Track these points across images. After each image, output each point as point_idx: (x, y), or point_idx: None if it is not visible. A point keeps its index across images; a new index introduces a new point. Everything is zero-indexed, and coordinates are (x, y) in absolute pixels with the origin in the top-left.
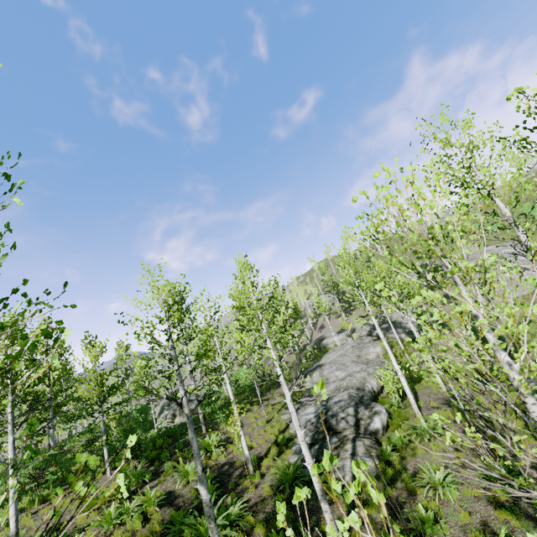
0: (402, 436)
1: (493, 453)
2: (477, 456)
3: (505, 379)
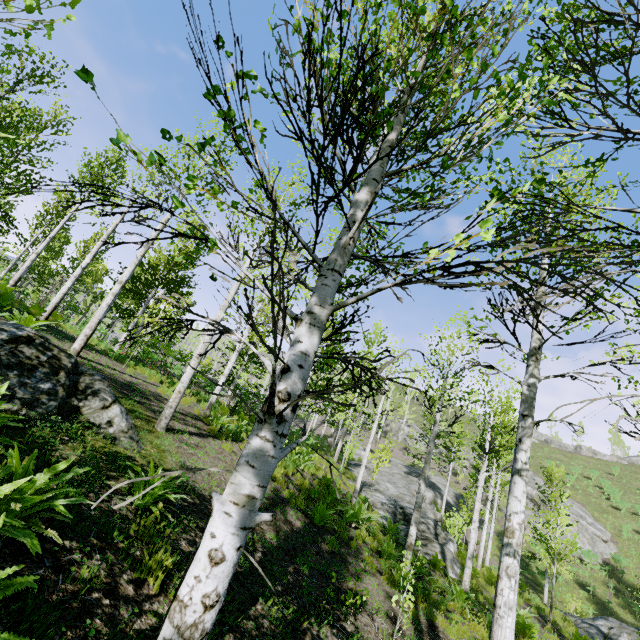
0: (475, 571)
1: (558, 631)
2: (542, 625)
3: None
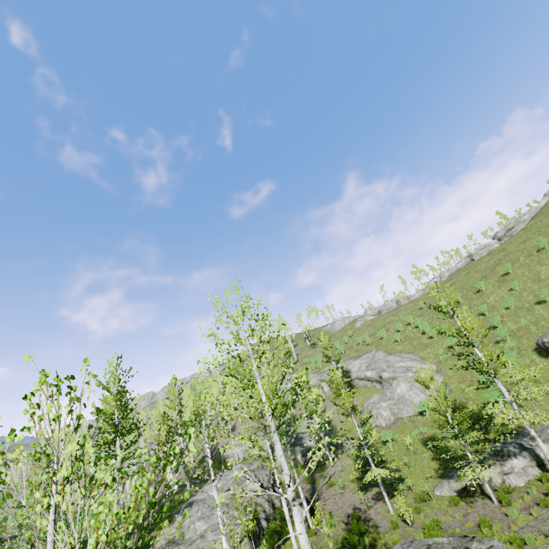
0: None
1: None
2: None
3: (368, 543)
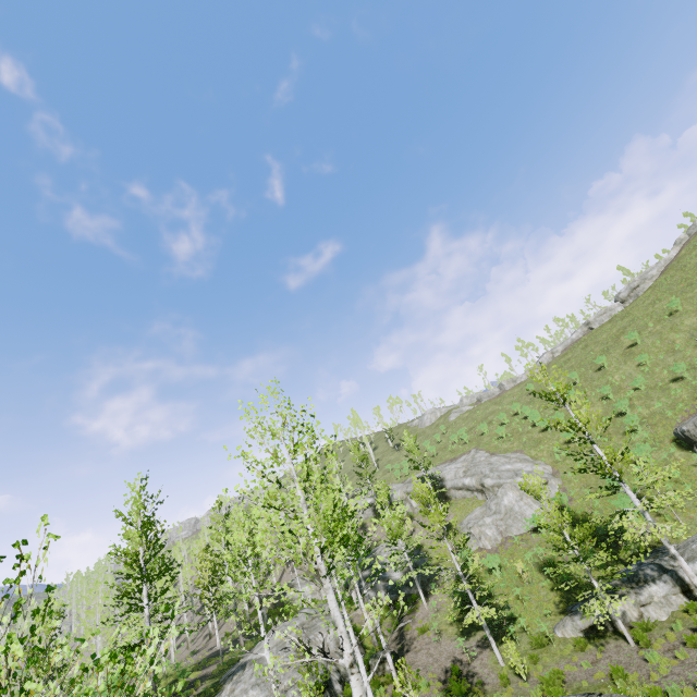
0: None
1: None
2: None
3: None
